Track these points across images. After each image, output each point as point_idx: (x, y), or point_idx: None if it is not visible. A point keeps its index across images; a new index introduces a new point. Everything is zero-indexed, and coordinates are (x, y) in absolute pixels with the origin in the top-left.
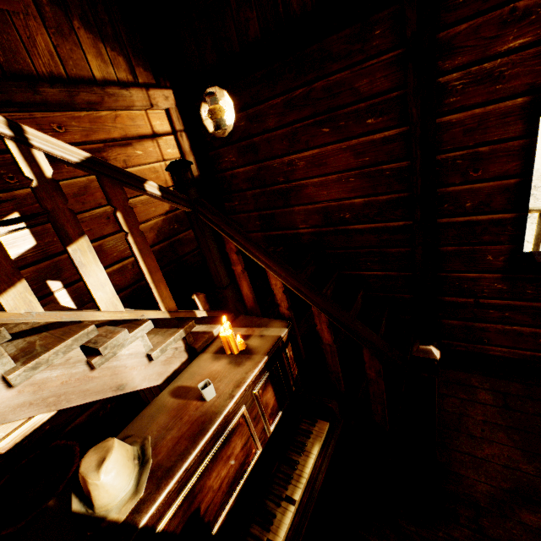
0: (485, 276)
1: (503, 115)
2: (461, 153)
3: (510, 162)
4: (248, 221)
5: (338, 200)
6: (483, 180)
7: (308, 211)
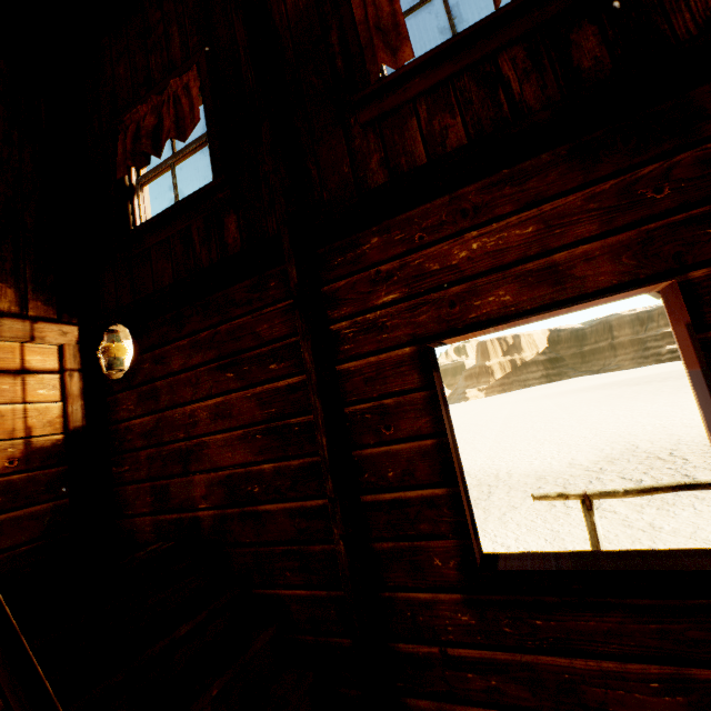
0: (442, 598)
1: (397, 364)
2: (368, 405)
3: (420, 418)
4: (137, 495)
5: (245, 465)
6: (398, 440)
7: (211, 481)
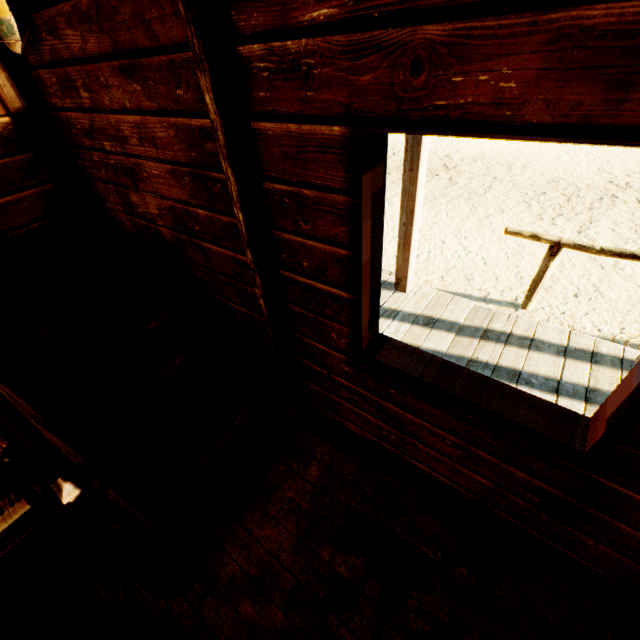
0: (333, 353)
1: (322, 147)
2: (287, 188)
3: (339, 225)
4: (108, 193)
5: (183, 203)
6: (315, 238)
7: (160, 206)
